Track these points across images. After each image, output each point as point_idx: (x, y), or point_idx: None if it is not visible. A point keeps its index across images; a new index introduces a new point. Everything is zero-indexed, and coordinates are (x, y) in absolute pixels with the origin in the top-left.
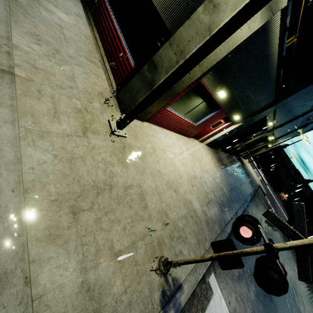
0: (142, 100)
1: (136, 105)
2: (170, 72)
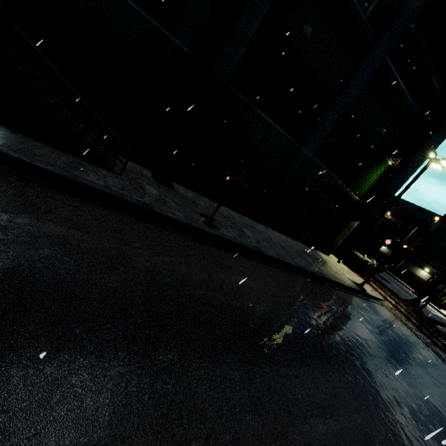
0: (444, 303)
1: (443, 304)
2: (444, 297)
